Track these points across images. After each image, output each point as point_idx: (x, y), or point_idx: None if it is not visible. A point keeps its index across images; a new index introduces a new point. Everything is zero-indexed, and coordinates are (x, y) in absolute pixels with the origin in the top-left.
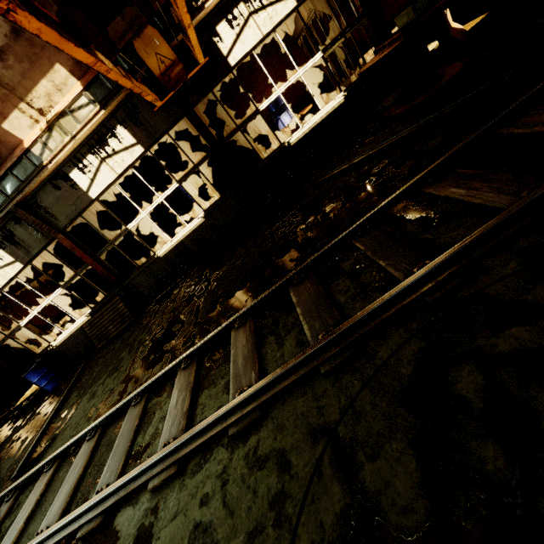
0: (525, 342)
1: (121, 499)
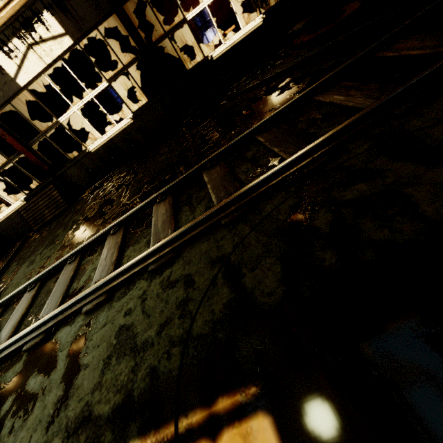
0: (363, 192)
1: (59, 321)
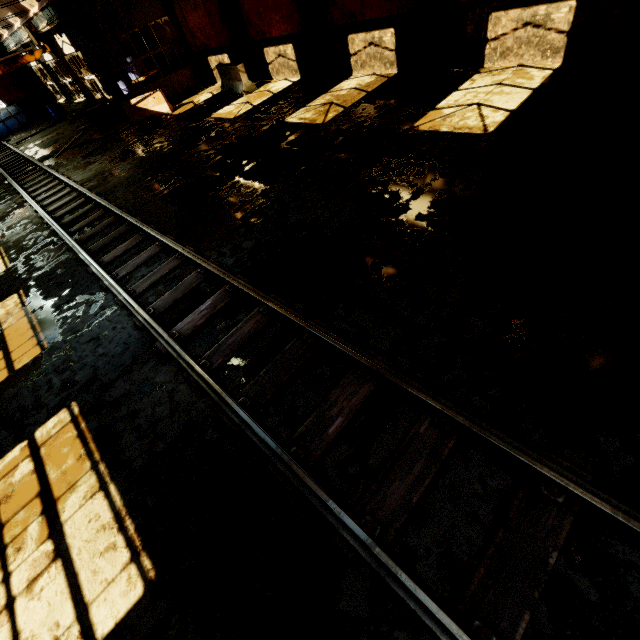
0: None
1: None
